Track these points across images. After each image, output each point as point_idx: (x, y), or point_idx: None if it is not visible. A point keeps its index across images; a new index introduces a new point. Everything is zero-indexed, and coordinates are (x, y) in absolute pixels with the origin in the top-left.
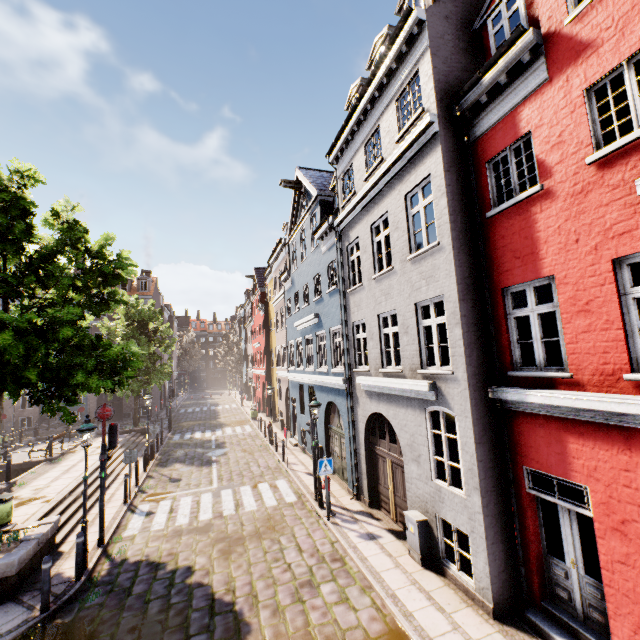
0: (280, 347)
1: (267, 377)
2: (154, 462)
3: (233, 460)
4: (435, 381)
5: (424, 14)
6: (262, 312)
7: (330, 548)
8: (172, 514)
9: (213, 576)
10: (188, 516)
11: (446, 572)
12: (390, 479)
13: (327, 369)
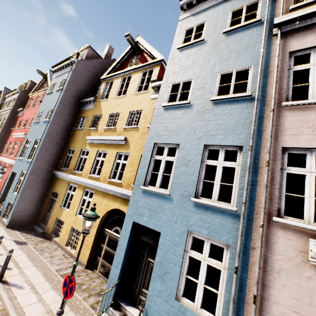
0: None
1: None
2: None
3: None
4: None
5: (20, 91)
6: None
7: None
8: None
9: None
10: None
11: None
12: None
13: None
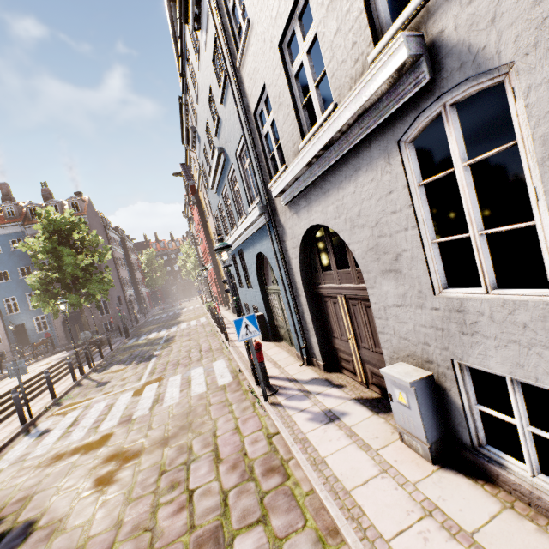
0: (214, 231)
1: (215, 269)
2: (93, 369)
3: (175, 351)
4: (421, 32)
5: None
6: (194, 205)
7: (265, 448)
8: (70, 429)
9: (54, 541)
10: (87, 428)
11: (496, 476)
12: (348, 325)
13: (245, 214)
